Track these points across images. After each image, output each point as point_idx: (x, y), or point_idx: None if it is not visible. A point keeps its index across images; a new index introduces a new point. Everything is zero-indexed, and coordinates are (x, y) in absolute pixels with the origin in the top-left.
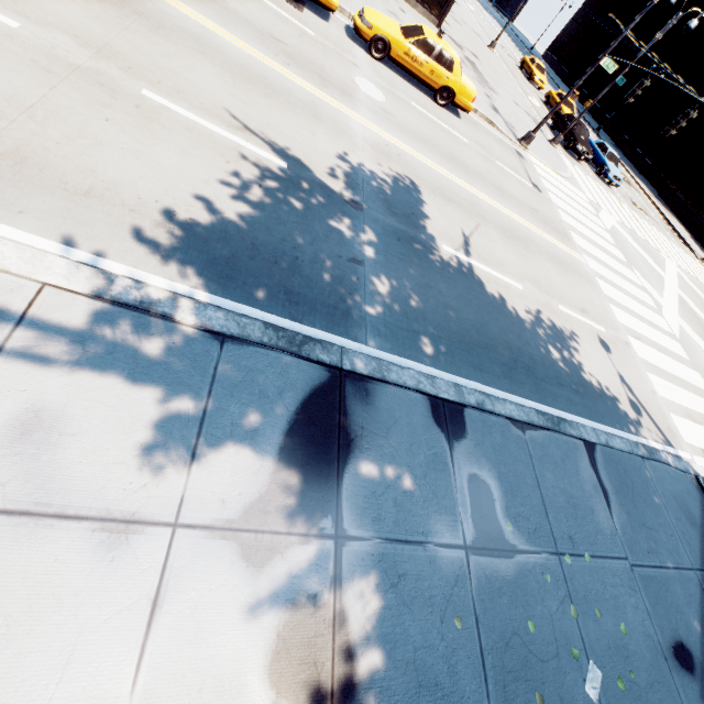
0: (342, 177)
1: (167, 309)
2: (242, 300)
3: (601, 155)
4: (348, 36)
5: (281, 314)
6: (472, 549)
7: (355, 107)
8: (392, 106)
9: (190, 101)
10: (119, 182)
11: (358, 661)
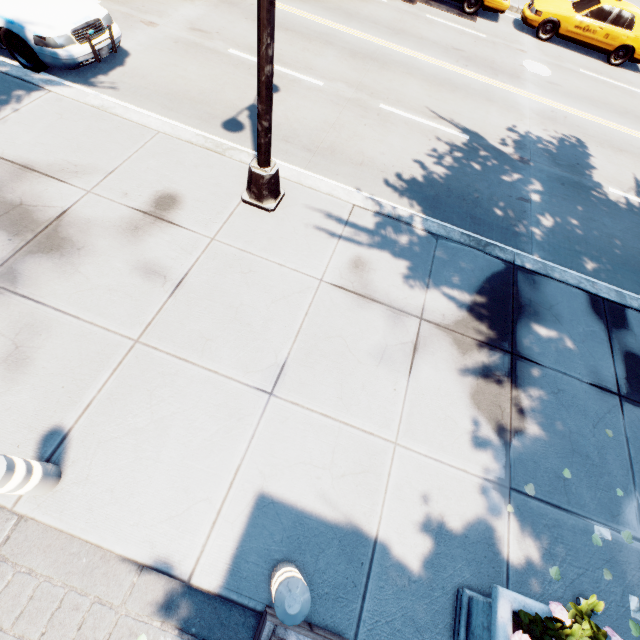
0: (511, 141)
1: (407, 220)
2: (443, 221)
3: None
4: (515, 29)
5: (468, 230)
6: (625, 398)
7: (522, 85)
8: (558, 77)
9: (405, 106)
10: (374, 157)
11: (527, 418)
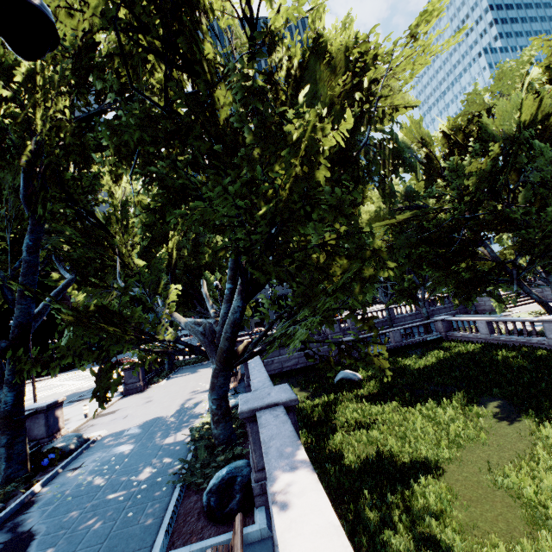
0: None
1: None
2: None
3: None
4: None
5: None
6: None
7: None
8: None
9: None
10: None
11: None
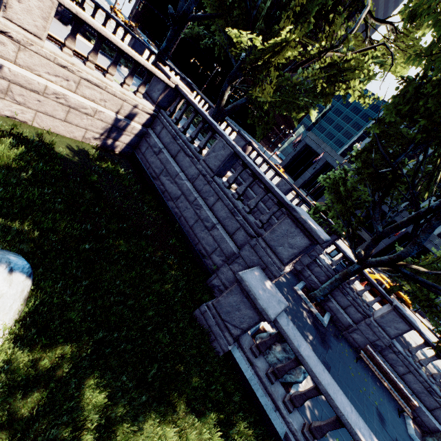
0: None
1: None
2: None
3: (148, 44)
4: None
5: None
6: None
7: None
8: None
9: None
10: None
11: None
